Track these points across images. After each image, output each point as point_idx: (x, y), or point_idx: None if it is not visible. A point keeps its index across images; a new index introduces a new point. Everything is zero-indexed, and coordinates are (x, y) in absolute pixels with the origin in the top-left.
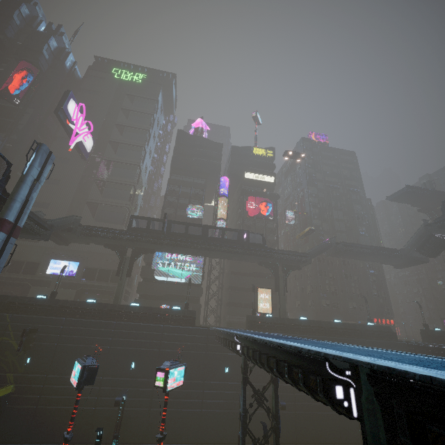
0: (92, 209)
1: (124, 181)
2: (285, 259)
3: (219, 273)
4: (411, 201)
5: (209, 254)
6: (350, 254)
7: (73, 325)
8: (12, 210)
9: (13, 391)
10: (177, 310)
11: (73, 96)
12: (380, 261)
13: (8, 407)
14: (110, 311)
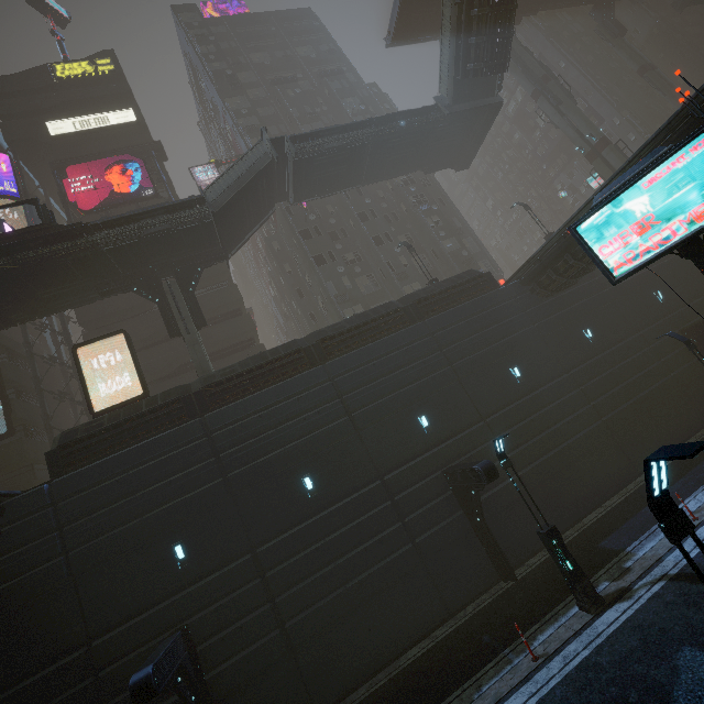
0: None
1: None
2: (136, 235)
3: None
4: (435, 26)
5: None
6: (338, 168)
7: None
8: None
9: None
10: None
11: None
12: (417, 161)
13: None
14: None
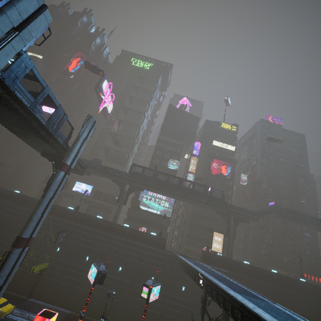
0: (105, 152)
1: (128, 135)
2: (237, 213)
3: (183, 211)
4: None
5: (181, 199)
6: (291, 219)
7: (87, 231)
8: (70, 158)
9: (47, 267)
10: (154, 236)
11: (107, 78)
12: (317, 228)
13: (43, 276)
14: (111, 227)
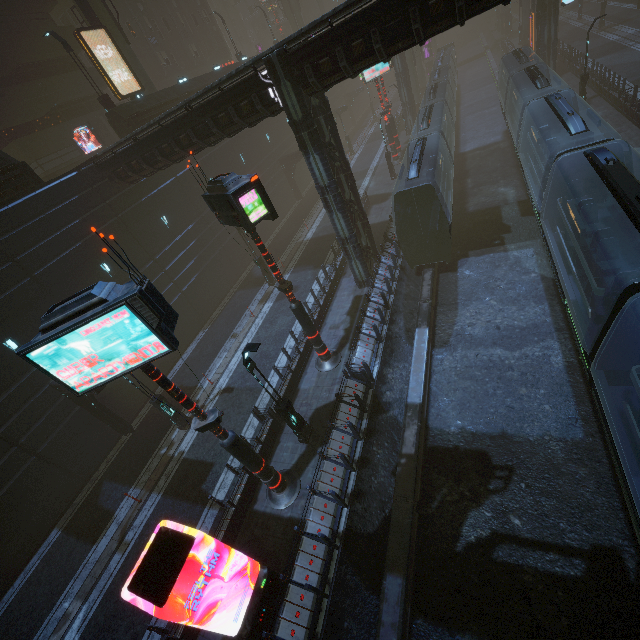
0: None
1: None
2: None
3: None
4: None
5: None
6: None
7: None
8: None
9: None
10: None
11: None
12: None
13: None
14: None
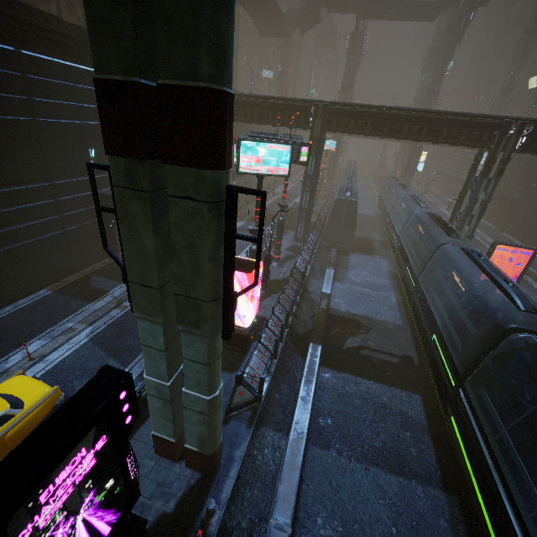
0: None
1: None
2: None
3: None
4: None
5: None
6: (253, 2)
7: None
8: None
9: None
10: None
11: None
12: (260, 21)
13: None
14: None
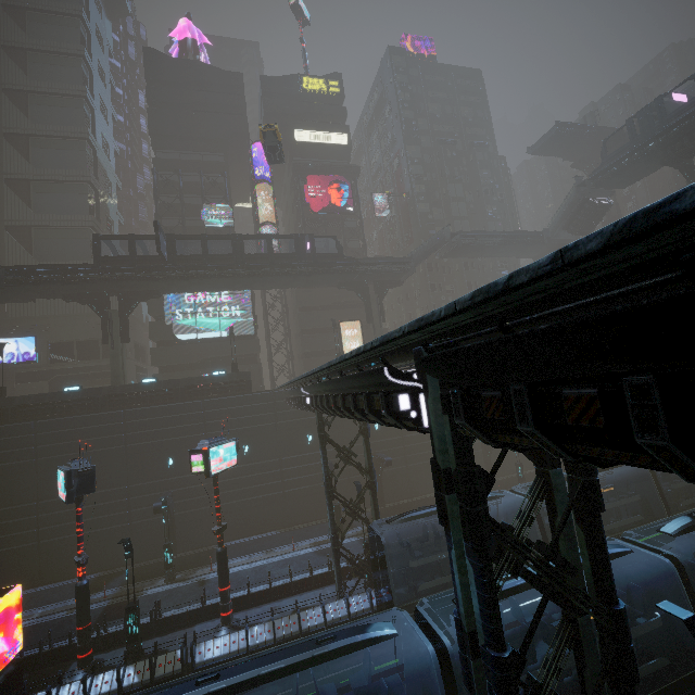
0: (21, 240)
1: (66, 175)
2: (376, 271)
3: (282, 314)
4: (564, 152)
5: (255, 284)
6: (473, 250)
7: (52, 428)
8: None
9: None
10: (220, 376)
11: None
12: (516, 254)
13: None
14: (110, 398)
